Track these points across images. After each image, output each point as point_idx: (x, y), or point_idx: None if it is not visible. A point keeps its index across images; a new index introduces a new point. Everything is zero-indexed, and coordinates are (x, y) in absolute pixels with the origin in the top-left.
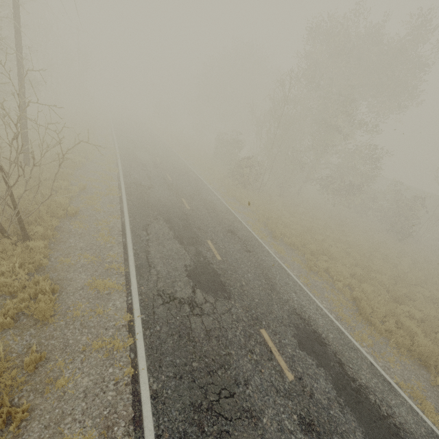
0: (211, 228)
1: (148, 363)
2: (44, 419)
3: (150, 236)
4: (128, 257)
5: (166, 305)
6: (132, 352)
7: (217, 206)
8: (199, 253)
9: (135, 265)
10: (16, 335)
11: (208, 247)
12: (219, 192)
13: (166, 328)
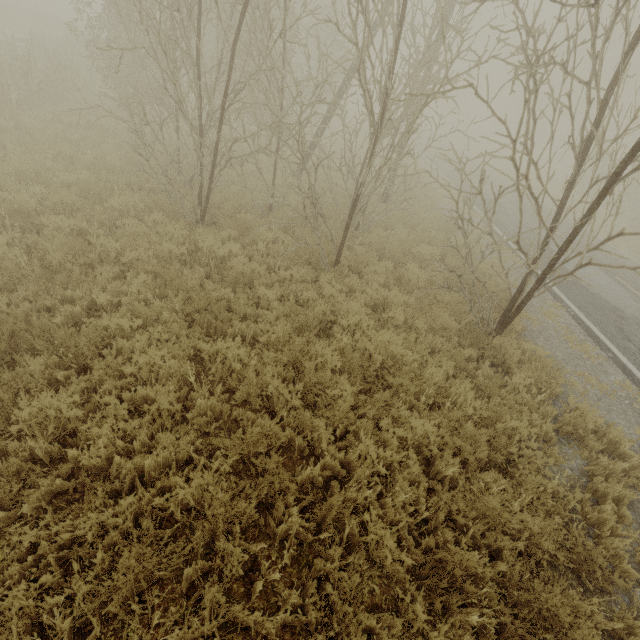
0: None
1: None
2: None
3: None
4: None
5: None
6: None
7: None
8: None
9: None
10: (638, 522)
11: None
12: None
13: None
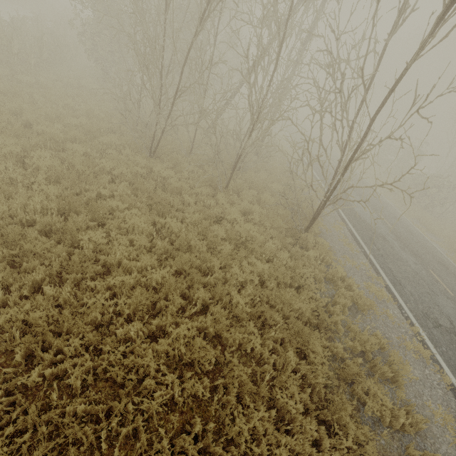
0: (423, 256)
1: (455, 378)
2: (410, 390)
3: (381, 251)
4: (378, 270)
5: (437, 329)
6: (436, 363)
7: (411, 229)
8: (431, 282)
9: (388, 279)
10: (352, 316)
11: (434, 277)
12: (398, 209)
13: (450, 351)
